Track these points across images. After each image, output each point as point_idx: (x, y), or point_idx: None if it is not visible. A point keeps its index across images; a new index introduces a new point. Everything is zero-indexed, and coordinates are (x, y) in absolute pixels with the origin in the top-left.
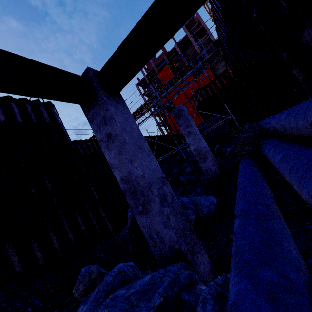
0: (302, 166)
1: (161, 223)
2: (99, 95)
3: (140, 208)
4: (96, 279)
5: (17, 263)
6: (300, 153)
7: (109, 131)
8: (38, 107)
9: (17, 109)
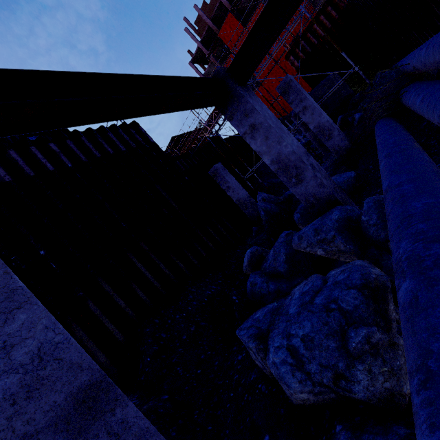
0: (435, 98)
1: (315, 186)
2: (235, 91)
3: (294, 180)
4: (262, 254)
5: (184, 268)
6: (436, 88)
7: (252, 122)
8: (128, 130)
9: (115, 138)
